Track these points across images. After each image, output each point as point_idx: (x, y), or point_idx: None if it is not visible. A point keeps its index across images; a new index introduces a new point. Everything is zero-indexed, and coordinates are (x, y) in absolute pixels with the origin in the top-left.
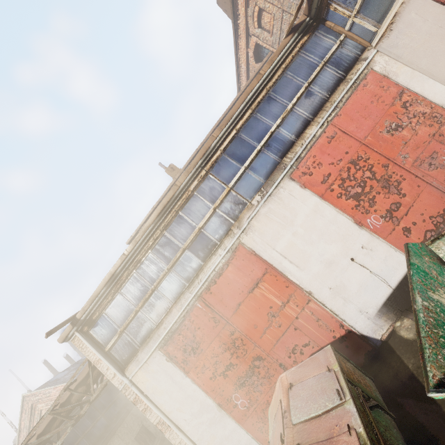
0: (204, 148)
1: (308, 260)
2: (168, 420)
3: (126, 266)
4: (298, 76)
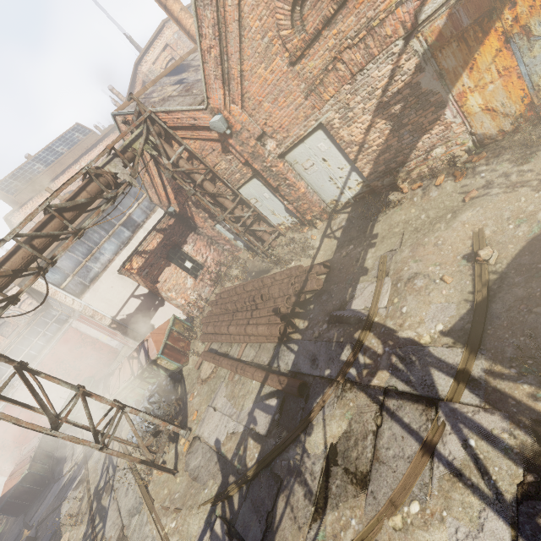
0: None
1: None
2: None
3: None
4: (40, 328)
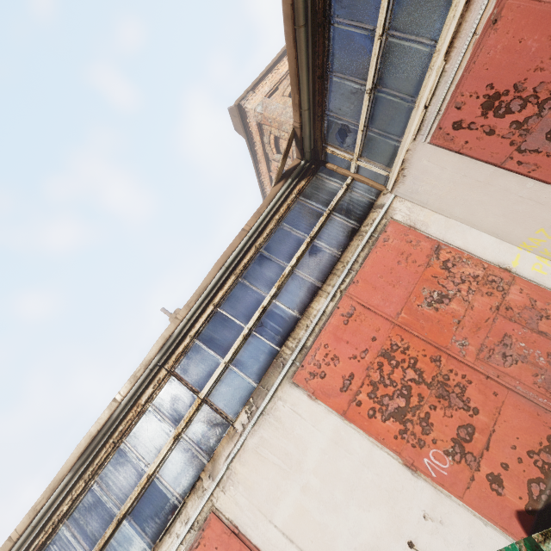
0: (162, 337)
1: (332, 546)
2: None
3: None
4: (297, 229)
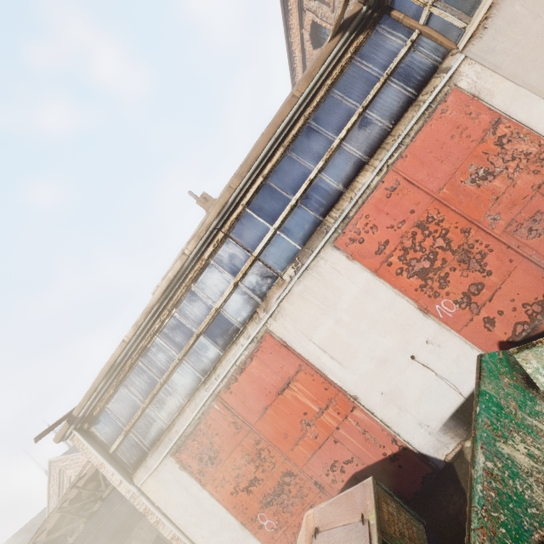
0: (219, 204)
1: (354, 356)
2: (183, 536)
3: (129, 355)
4: (349, 97)
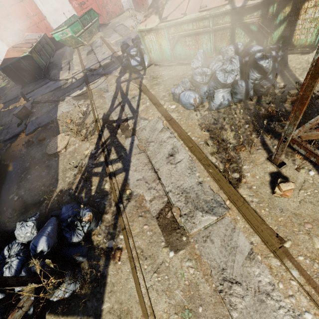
0: None
1: (47, 4)
2: None
3: None
4: None
